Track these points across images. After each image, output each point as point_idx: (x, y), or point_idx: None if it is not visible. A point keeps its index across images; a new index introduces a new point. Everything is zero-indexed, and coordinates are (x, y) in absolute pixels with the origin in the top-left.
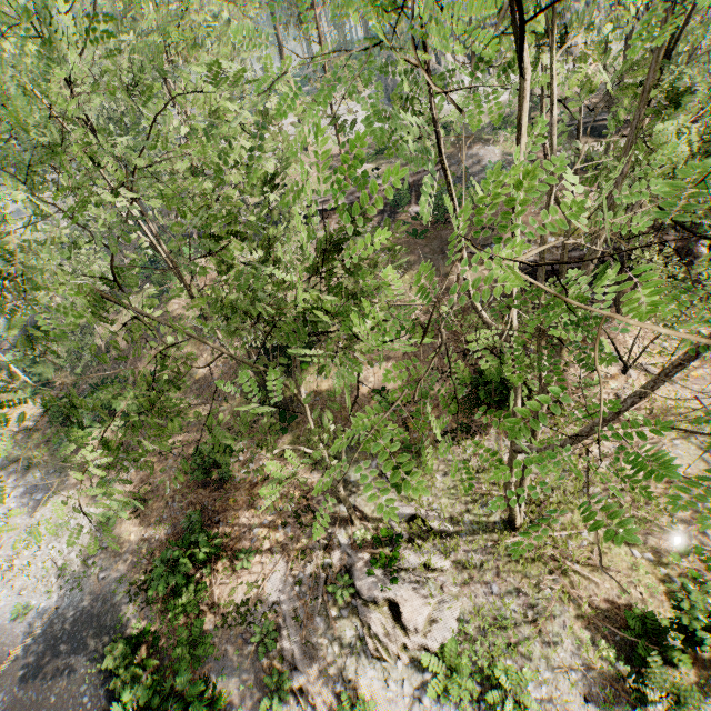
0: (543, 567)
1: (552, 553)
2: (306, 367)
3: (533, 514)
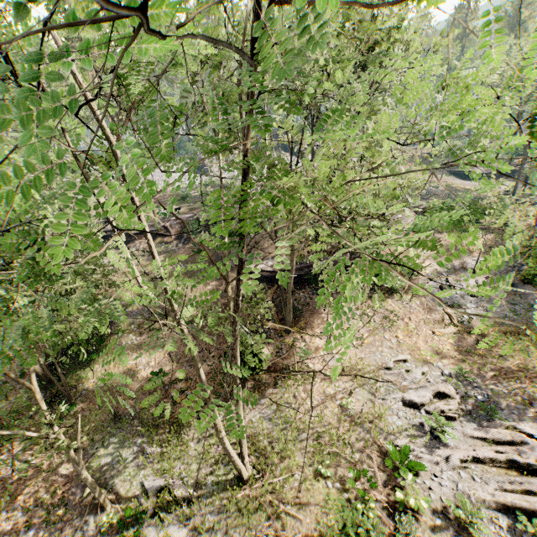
0: (264, 514)
1: (269, 499)
2: (94, 357)
3: (260, 465)
